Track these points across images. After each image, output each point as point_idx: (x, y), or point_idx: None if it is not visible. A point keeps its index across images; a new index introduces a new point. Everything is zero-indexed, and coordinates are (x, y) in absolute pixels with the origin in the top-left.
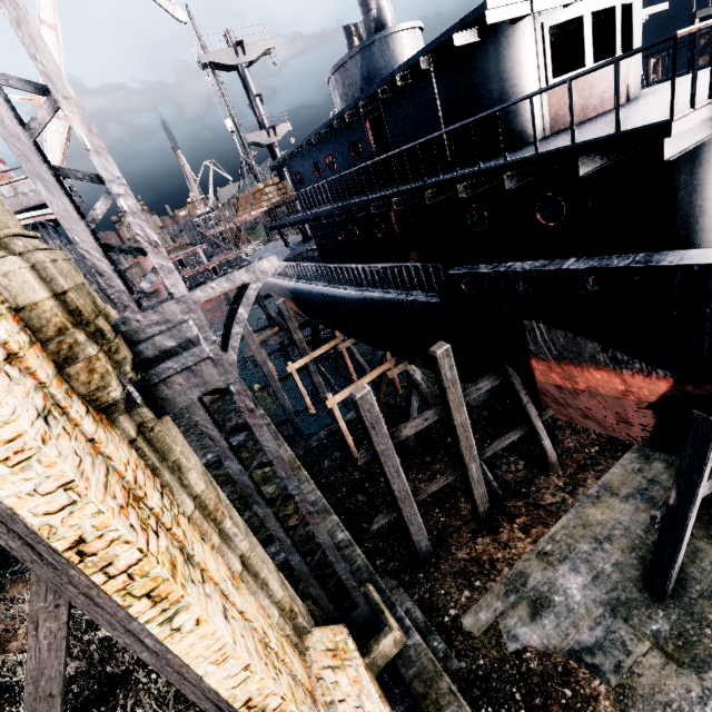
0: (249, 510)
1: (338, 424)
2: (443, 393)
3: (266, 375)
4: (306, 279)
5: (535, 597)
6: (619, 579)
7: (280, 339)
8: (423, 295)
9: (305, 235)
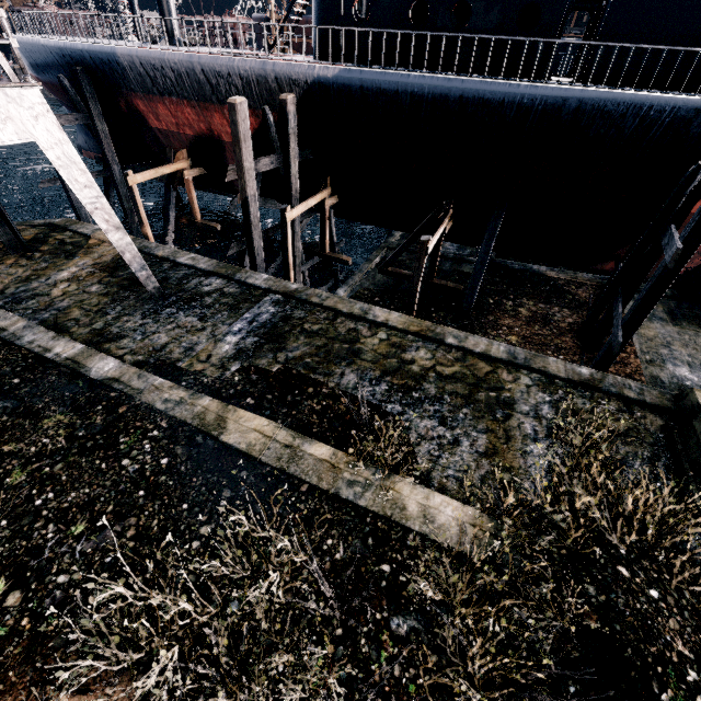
0: (426, 381)
1: (416, 282)
2: (691, 202)
3: (251, 221)
4: (382, 63)
5: (678, 387)
6: (699, 362)
7: (271, 167)
8: (676, 94)
9: (172, 32)
